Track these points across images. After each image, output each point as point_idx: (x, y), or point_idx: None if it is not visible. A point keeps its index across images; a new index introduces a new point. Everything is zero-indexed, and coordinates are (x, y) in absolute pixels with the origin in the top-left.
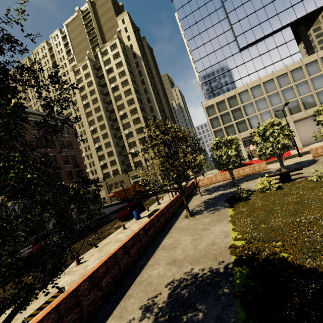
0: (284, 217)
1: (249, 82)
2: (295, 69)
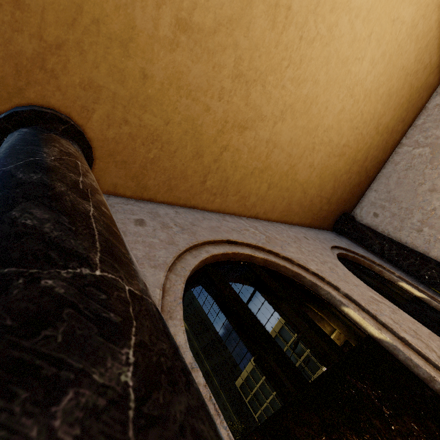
0: None
1: None
2: (281, 328)
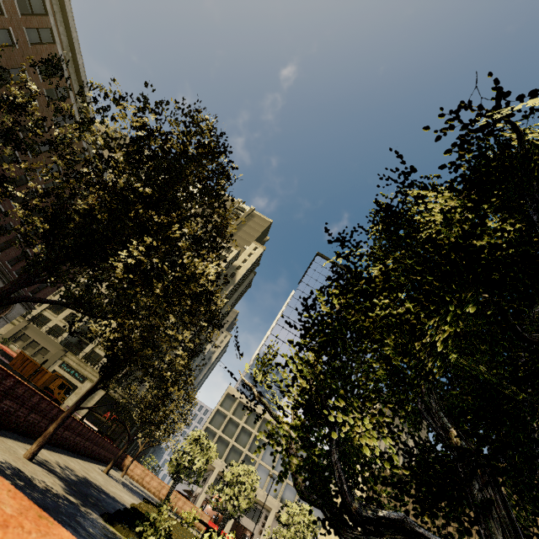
0: (179, 534)
1: None
2: None
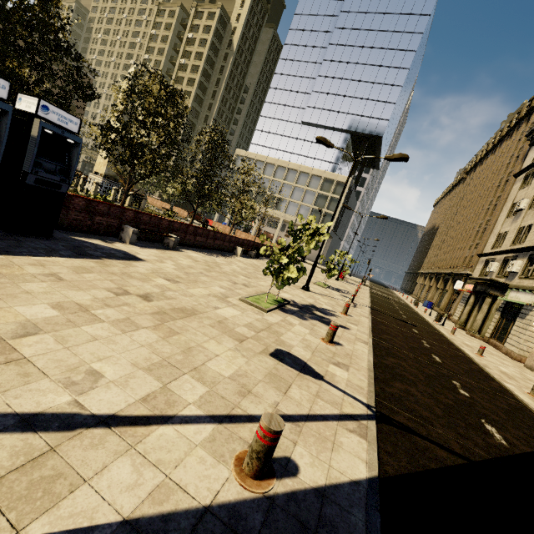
0: None
1: (287, 160)
2: (318, 176)
